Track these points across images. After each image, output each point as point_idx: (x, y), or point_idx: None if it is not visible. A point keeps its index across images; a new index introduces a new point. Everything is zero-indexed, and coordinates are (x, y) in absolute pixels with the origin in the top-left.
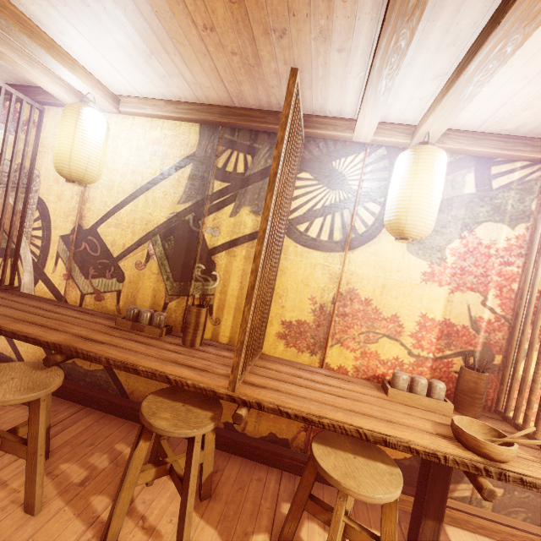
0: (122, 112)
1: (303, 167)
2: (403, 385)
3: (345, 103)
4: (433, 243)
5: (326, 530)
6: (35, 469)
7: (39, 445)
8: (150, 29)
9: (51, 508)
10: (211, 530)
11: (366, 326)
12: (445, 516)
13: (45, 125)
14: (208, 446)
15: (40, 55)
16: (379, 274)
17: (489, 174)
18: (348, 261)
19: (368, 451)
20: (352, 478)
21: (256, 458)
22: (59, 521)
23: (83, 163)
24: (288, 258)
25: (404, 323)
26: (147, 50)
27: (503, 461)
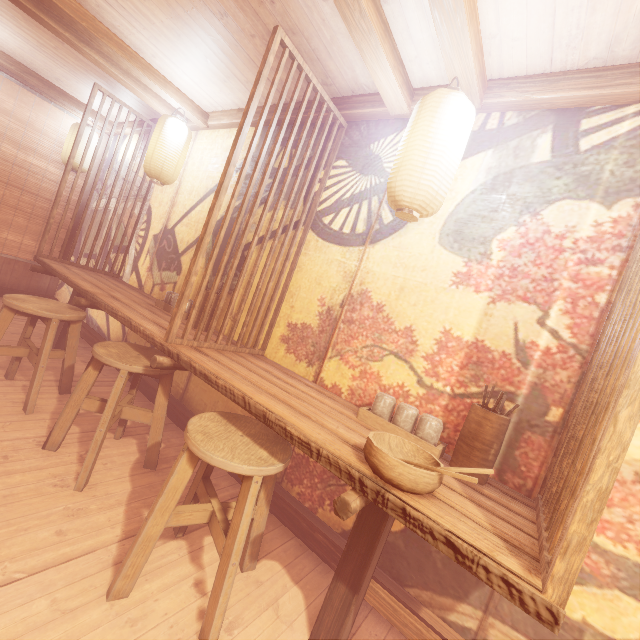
0: (211, 127)
1: (341, 155)
2: (381, 408)
3: None
4: (475, 232)
5: None
6: (36, 376)
7: (43, 357)
8: (193, 31)
9: (39, 416)
10: (129, 486)
11: (372, 338)
12: (419, 636)
13: None
14: (158, 410)
15: (140, 76)
16: (399, 273)
17: (577, 131)
18: (367, 257)
19: (269, 443)
20: (207, 437)
21: None
22: (35, 424)
23: (160, 163)
24: (308, 253)
25: (419, 339)
26: (202, 55)
27: (396, 482)
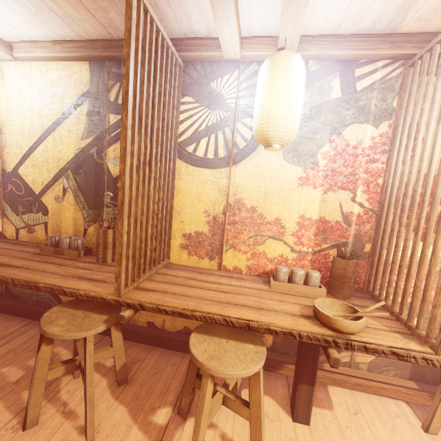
0: (19, 59)
1: (185, 92)
2: (283, 277)
3: (208, 19)
4: (306, 149)
5: None
6: None
7: None
8: None
9: None
10: (123, 408)
11: (254, 231)
12: (327, 378)
13: None
14: (116, 343)
15: None
16: (261, 183)
17: (353, 77)
18: (233, 175)
19: (243, 335)
20: (217, 360)
21: (173, 348)
22: None
23: None
24: (182, 178)
25: (286, 224)
26: None
27: (351, 333)
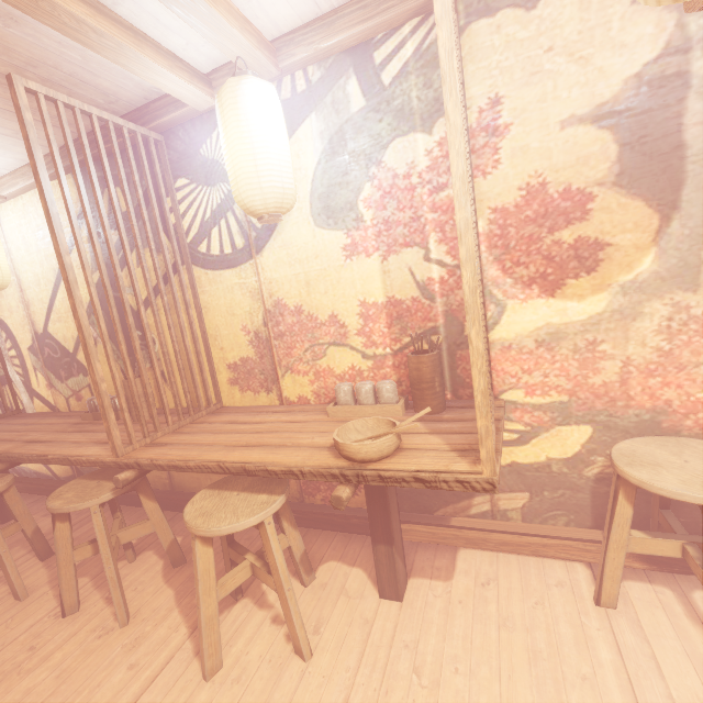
0: (9, 197)
1: (176, 173)
2: (343, 398)
3: None
4: (340, 202)
5: (296, 575)
6: (4, 564)
7: None
8: None
9: (38, 593)
10: (170, 592)
11: (307, 340)
12: (457, 538)
13: None
14: (154, 516)
15: None
16: (298, 270)
17: (374, 67)
18: (261, 268)
19: (265, 485)
20: (206, 516)
21: None
22: (39, 603)
23: None
24: (205, 290)
25: (345, 321)
26: None
27: (367, 459)
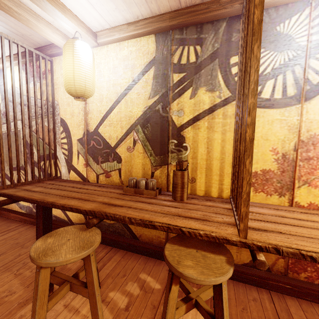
0: (99, 44)
1: None
2: None
3: None
4: None
5: None
6: (96, 306)
7: (95, 288)
8: None
9: None
10: None
11: None
12: None
13: (55, 70)
14: None
15: (41, 3)
16: None
17: None
18: (306, 111)
19: None
20: None
21: (244, 281)
22: None
23: (82, 82)
24: None
25: None
26: None
27: None
